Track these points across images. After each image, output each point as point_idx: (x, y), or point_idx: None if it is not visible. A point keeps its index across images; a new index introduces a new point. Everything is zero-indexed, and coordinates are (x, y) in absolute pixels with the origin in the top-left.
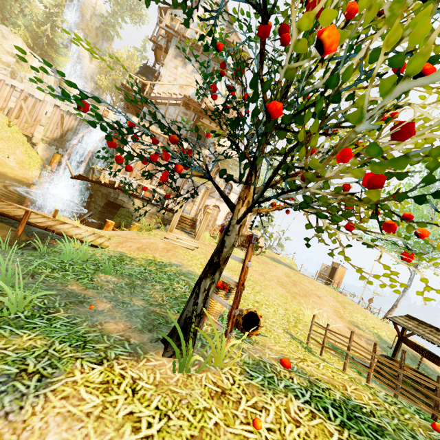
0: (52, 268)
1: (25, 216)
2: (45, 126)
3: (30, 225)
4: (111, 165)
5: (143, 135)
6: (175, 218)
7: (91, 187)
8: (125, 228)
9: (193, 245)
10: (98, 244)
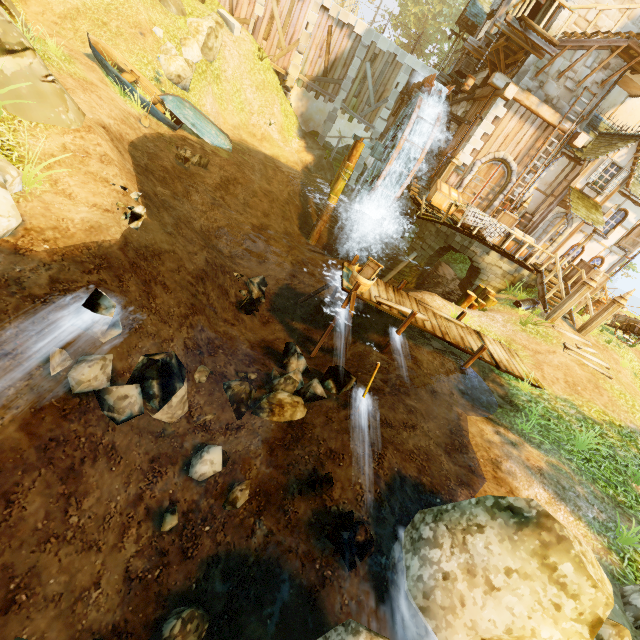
0: (605, 482)
1: (479, 353)
2: (304, 52)
3: (480, 359)
4: (443, 172)
5: (508, 115)
6: (567, 307)
7: (414, 211)
8: (480, 299)
9: (602, 363)
10: (534, 381)
